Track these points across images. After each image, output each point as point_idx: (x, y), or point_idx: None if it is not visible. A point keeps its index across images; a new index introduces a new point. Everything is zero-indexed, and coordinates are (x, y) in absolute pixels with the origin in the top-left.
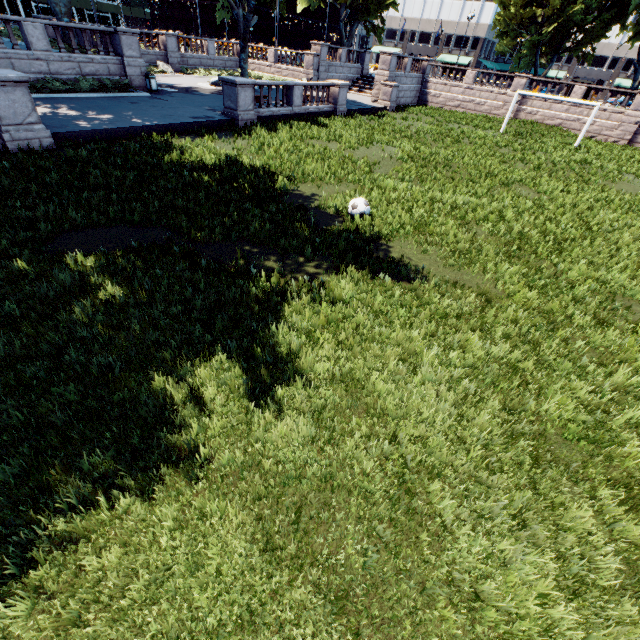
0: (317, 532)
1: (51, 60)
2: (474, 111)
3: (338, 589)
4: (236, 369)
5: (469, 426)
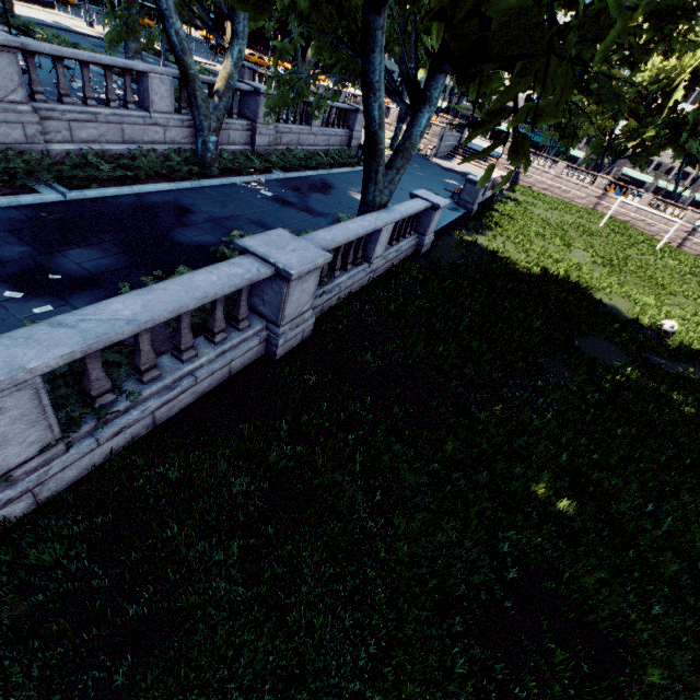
0: None
1: (317, 134)
2: (559, 196)
3: None
4: None
5: None
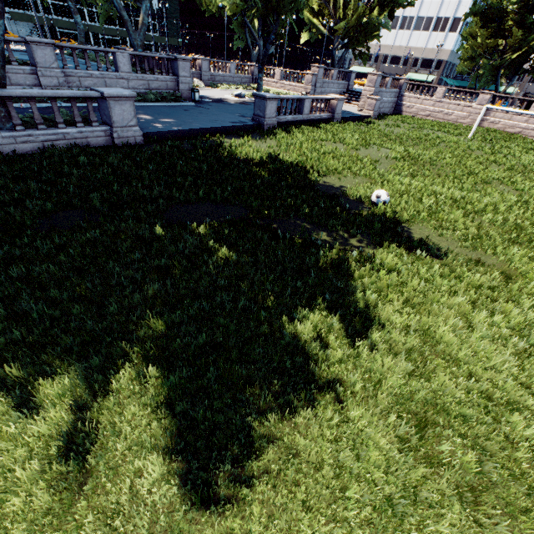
0: (431, 442)
1: (130, 79)
2: (442, 119)
3: (460, 486)
4: (337, 316)
5: (531, 375)
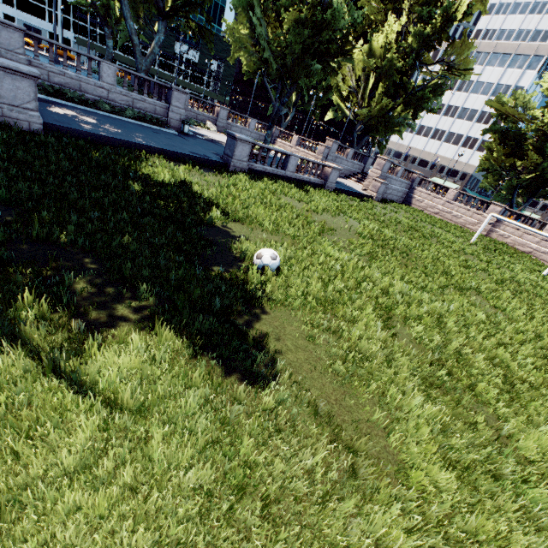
0: None
1: (112, 91)
2: (450, 220)
3: None
4: None
5: None
